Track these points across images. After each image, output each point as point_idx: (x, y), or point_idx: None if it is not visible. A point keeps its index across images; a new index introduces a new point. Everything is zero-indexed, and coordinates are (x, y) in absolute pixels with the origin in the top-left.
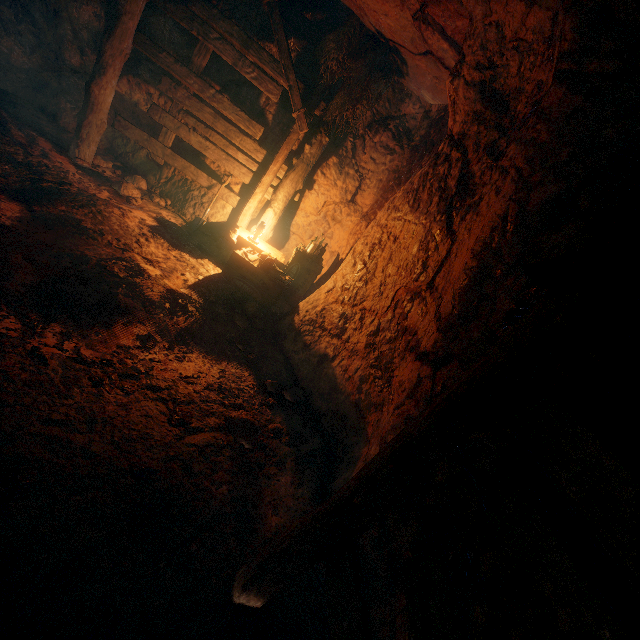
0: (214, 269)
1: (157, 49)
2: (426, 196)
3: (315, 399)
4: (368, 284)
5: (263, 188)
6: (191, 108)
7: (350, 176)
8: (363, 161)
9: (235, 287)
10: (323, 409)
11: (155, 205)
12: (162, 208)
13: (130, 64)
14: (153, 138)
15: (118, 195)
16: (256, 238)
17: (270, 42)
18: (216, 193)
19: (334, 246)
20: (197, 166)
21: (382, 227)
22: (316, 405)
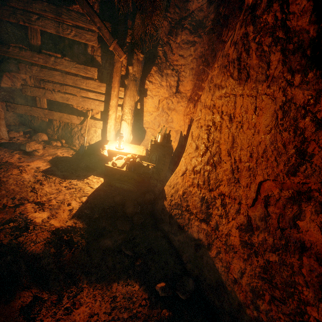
0: (97, 181)
1: (5, 47)
2: (256, 59)
3: (205, 289)
4: (217, 168)
5: (113, 109)
6: (45, 77)
7: (169, 75)
8: (174, 60)
9: (116, 189)
10: (217, 305)
11: (54, 148)
12: (59, 148)
13: (2, 66)
14: (33, 107)
15: (26, 153)
16: (120, 146)
17: (76, 4)
18: (86, 125)
19: (176, 127)
20: (70, 112)
21: (210, 108)
22: (208, 297)
